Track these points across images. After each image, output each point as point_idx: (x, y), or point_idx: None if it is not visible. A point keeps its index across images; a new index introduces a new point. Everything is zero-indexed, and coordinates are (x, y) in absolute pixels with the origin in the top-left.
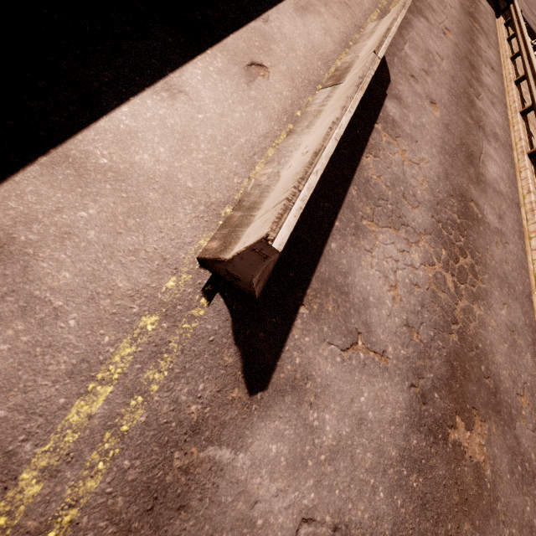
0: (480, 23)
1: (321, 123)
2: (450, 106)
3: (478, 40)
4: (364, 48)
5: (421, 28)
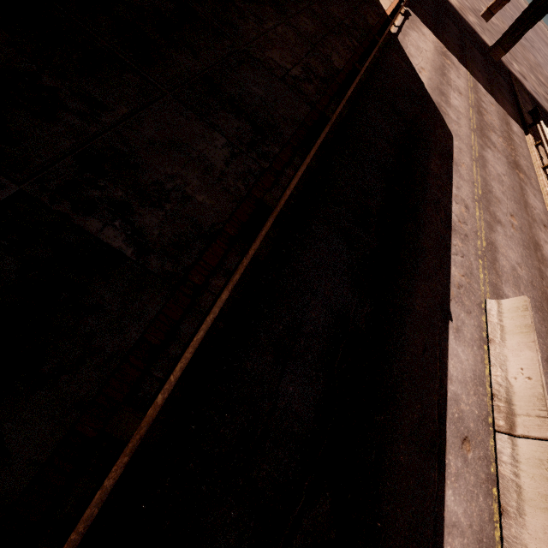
0: (521, 166)
1: (544, 540)
2: (542, 328)
3: (528, 197)
4: (510, 369)
5: (501, 241)
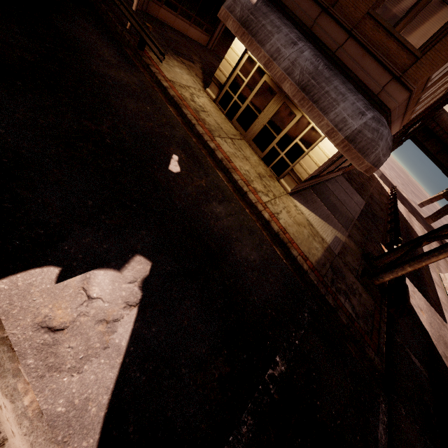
0: (447, 261)
1: None
2: None
3: None
4: None
5: (442, 269)
